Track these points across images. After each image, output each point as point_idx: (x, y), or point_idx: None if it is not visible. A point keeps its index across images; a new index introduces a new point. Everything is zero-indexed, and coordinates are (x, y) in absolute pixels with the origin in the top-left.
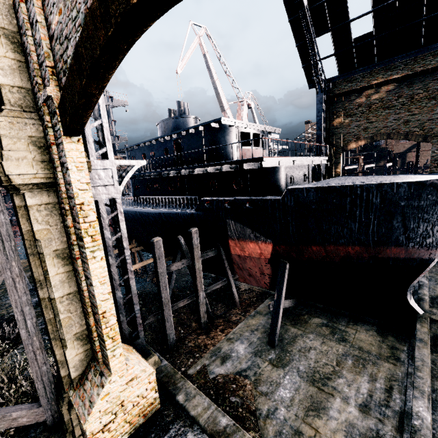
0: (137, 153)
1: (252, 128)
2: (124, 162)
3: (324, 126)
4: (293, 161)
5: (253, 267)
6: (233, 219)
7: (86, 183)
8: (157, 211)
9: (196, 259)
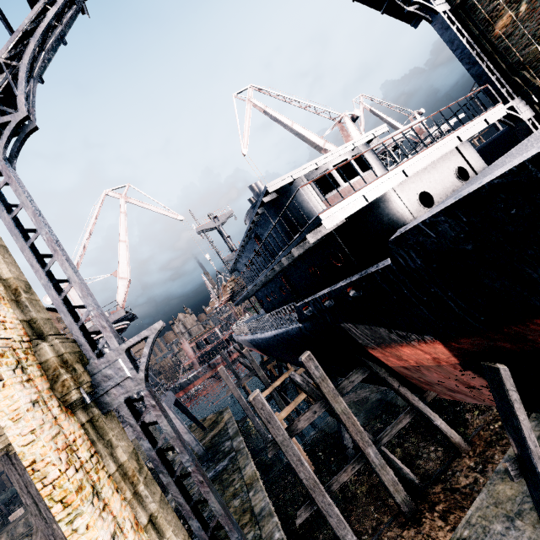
0: (241, 266)
1: (328, 161)
2: (132, 341)
3: (478, 53)
4: (402, 172)
5: (443, 379)
6: (347, 321)
7: (30, 431)
8: (271, 334)
9: (331, 398)
